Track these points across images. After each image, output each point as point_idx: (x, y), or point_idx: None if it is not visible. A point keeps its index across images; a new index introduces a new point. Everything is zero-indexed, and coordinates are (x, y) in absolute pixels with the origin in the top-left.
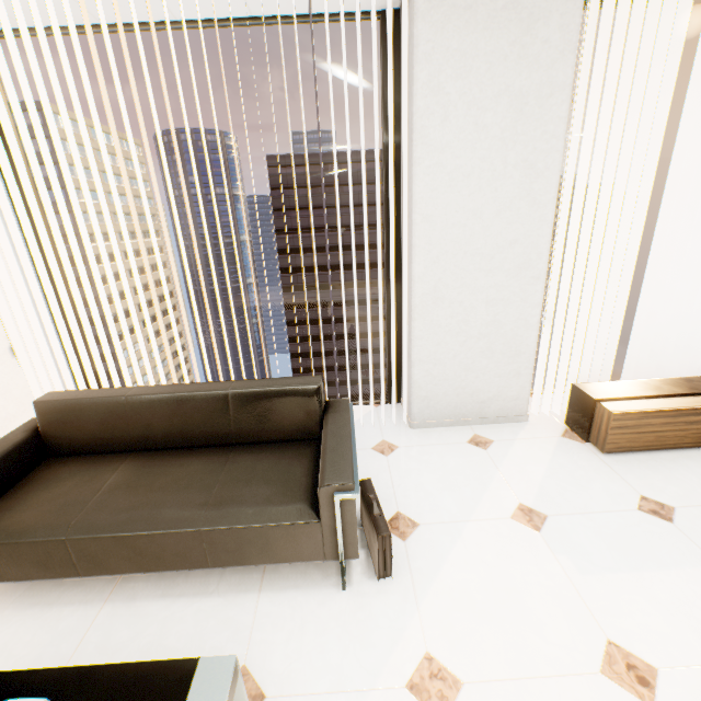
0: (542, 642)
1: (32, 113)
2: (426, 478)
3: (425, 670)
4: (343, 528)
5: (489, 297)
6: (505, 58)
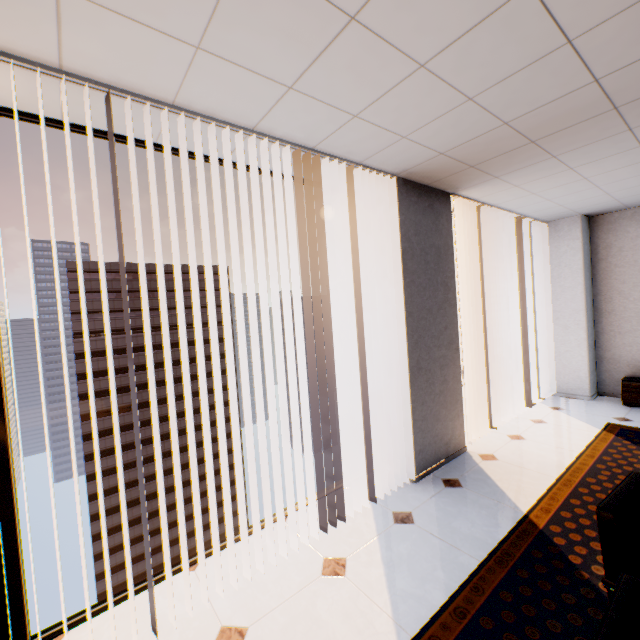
0: None
1: None
2: None
3: None
4: None
5: None
6: None
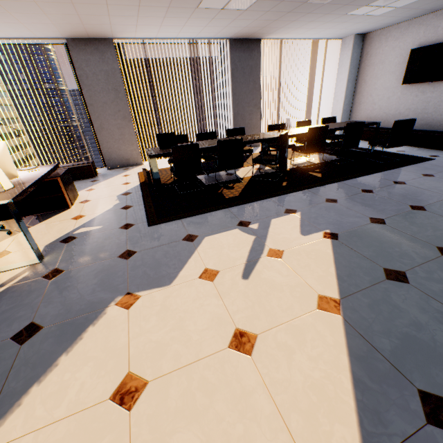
0: None
1: None
2: None
3: None
4: None
5: None
6: None
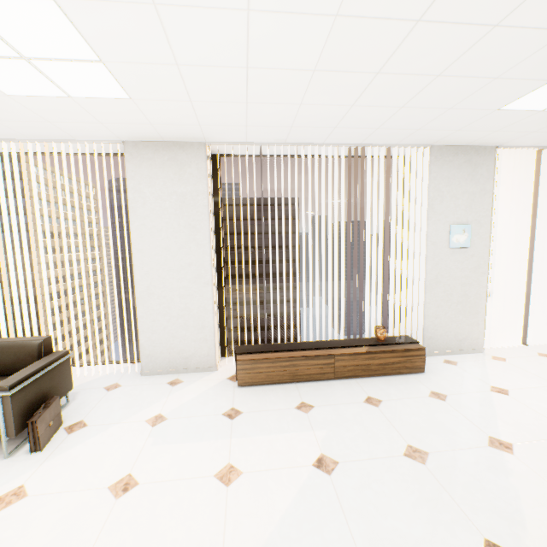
0: (93, 476)
1: (14, 163)
2: (120, 402)
3: (13, 492)
4: (5, 415)
5: (181, 293)
6: (172, 179)
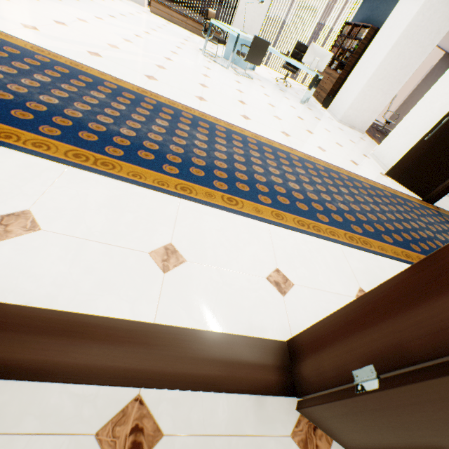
0: None
1: None
2: None
3: None
4: None
5: None
6: None
